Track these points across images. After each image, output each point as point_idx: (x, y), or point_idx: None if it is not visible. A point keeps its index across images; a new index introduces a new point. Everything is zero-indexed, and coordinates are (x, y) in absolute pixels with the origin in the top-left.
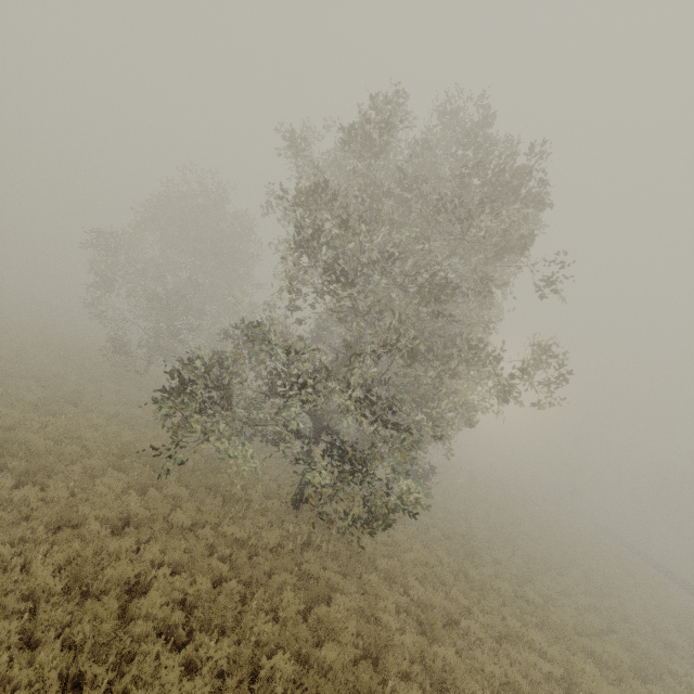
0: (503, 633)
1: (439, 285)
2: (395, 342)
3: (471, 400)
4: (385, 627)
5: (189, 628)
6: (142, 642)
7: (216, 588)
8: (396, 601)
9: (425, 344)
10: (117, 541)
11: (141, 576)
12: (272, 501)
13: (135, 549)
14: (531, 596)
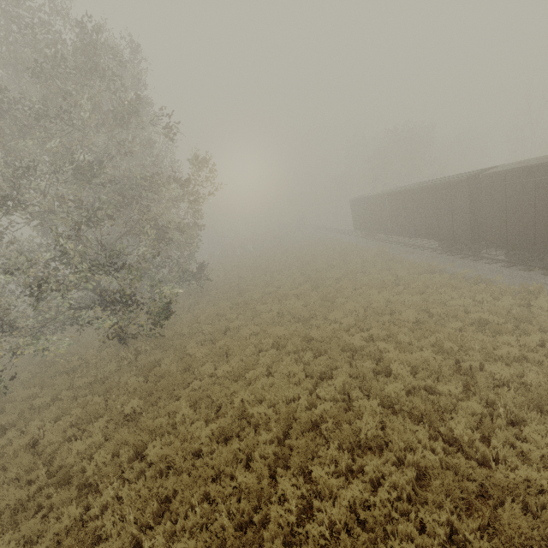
0: (254, 315)
1: (87, 166)
2: (78, 225)
3: (173, 220)
4: (193, 354)
5: (82, 430)
6: (57, 451)
7: (85, 407)
8: (197, 341)
9: (110, 208)
10: (3, 438)
11: (36, 437)
12: (105, 351)
13: (20, 433)
14: (270, 290)
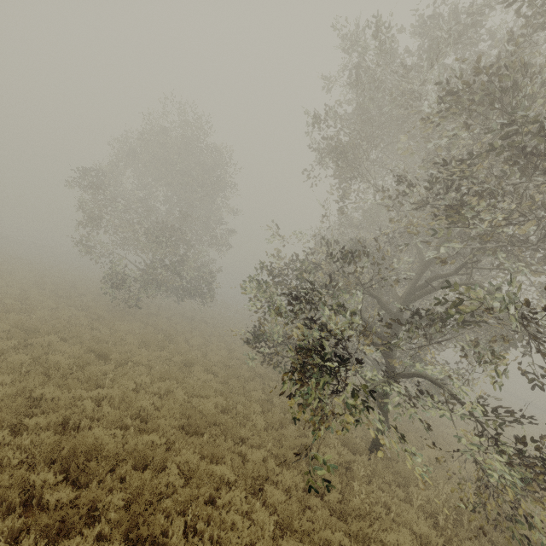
0: None
1: None
2: None
3: None
4: None
5: None
6: None
7: None
8: None
9: None
10: None
11: None
12: (362, 457)
13: None
14: None
